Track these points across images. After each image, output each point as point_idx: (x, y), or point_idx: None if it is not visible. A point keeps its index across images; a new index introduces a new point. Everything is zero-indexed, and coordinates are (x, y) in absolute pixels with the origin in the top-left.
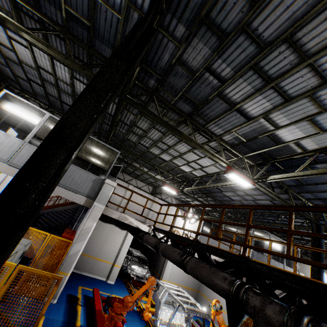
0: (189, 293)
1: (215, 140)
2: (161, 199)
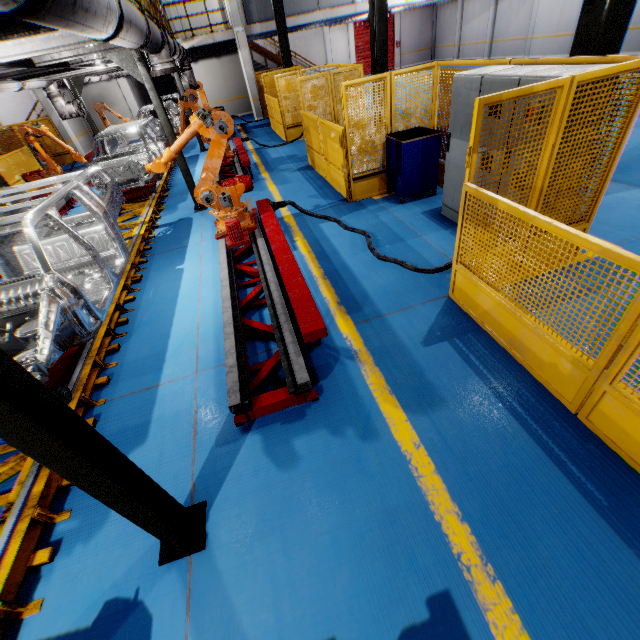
0: (237, 104)
1: None
2: None
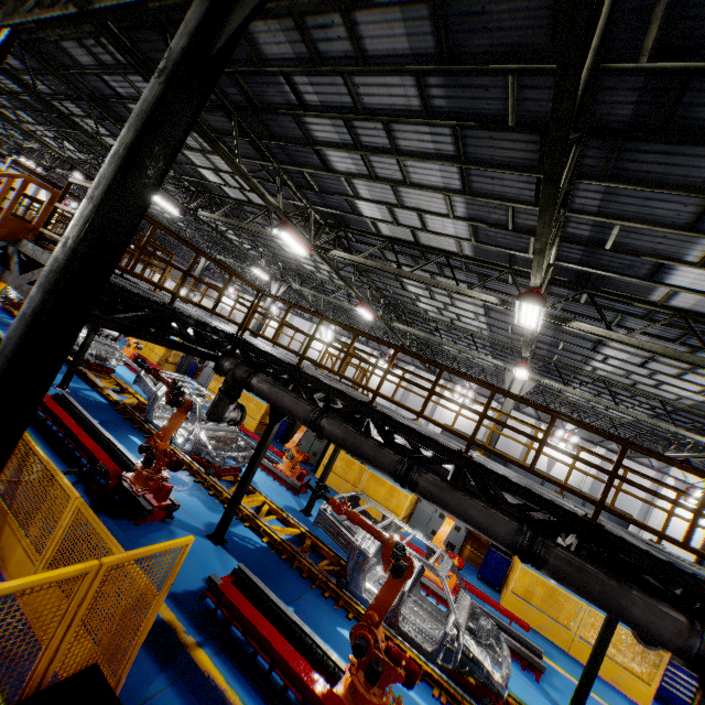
0: None
1: (4, 121)
2: (5, 161)
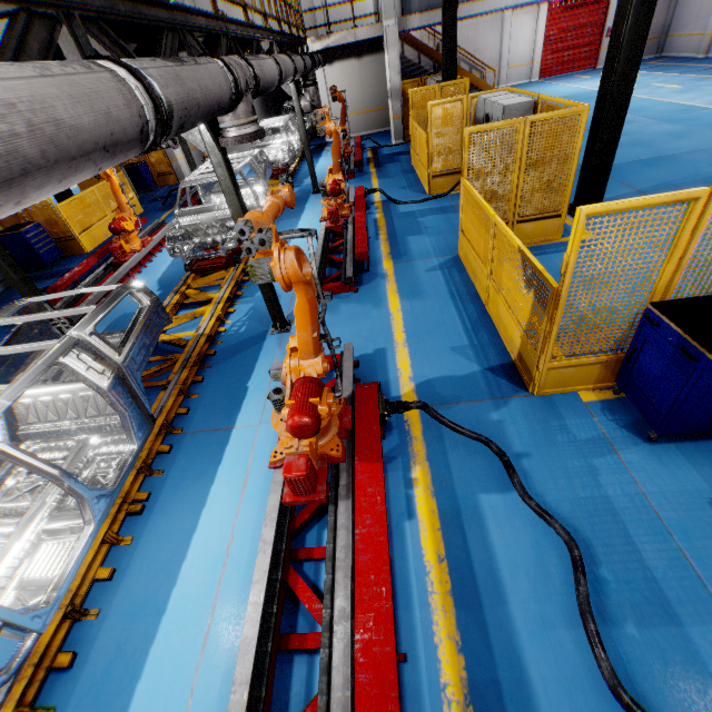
0: (374, 117)
1: None
2: None
